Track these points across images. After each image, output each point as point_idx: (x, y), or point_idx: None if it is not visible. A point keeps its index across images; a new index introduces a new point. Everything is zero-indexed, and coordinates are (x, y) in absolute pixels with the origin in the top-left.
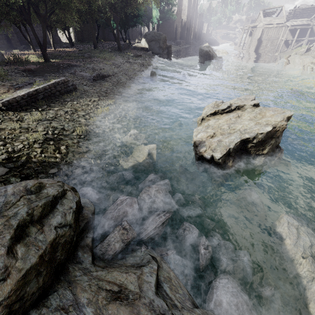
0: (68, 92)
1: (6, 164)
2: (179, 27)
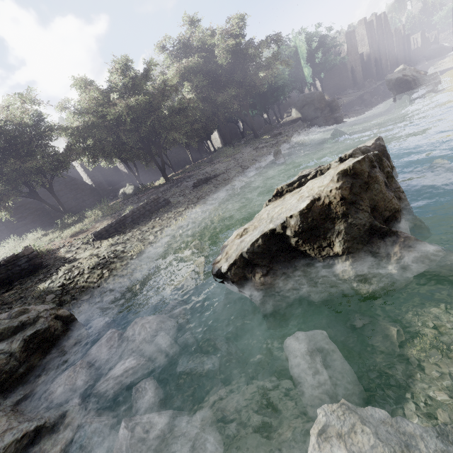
0: (160, 209)
1: (57, 291)
2: (357, 66)
